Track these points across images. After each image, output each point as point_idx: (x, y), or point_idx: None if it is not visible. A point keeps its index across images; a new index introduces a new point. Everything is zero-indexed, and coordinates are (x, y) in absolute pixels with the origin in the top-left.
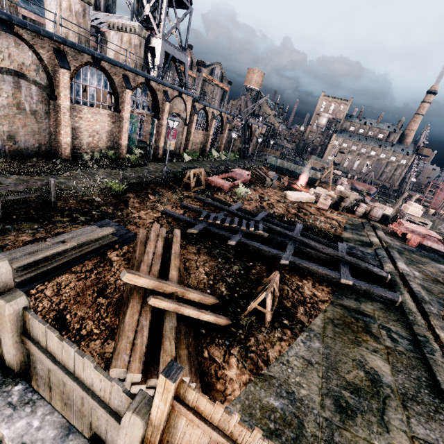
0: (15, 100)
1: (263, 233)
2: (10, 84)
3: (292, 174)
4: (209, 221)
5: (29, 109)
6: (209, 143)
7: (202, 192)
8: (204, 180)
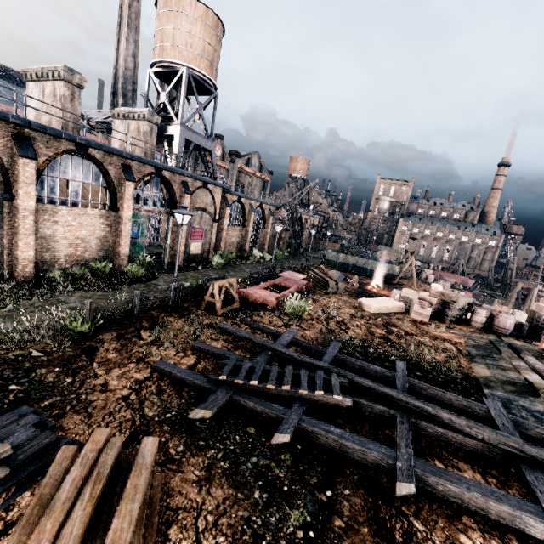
0: None
1: (344, 399)
2: None
3: (361, 271)
4: (237, 382)
5: None
6: (248, 242)
7: (234, 314)
8: (237, 294)
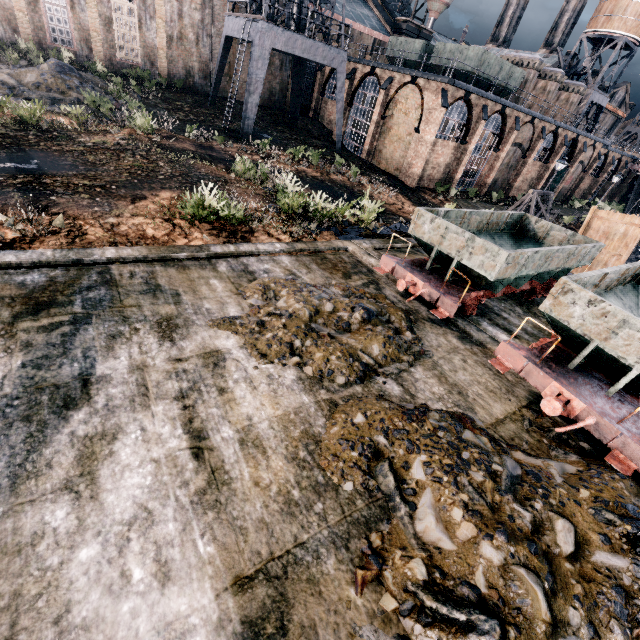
0: (509, 160)
1: None
2: (513, 151)
3: None
4: None
5: (510, 165)
6: (593, 191)
7: None
8: None
